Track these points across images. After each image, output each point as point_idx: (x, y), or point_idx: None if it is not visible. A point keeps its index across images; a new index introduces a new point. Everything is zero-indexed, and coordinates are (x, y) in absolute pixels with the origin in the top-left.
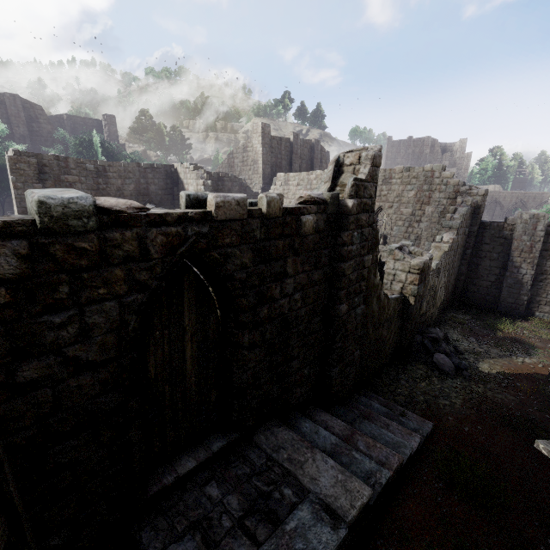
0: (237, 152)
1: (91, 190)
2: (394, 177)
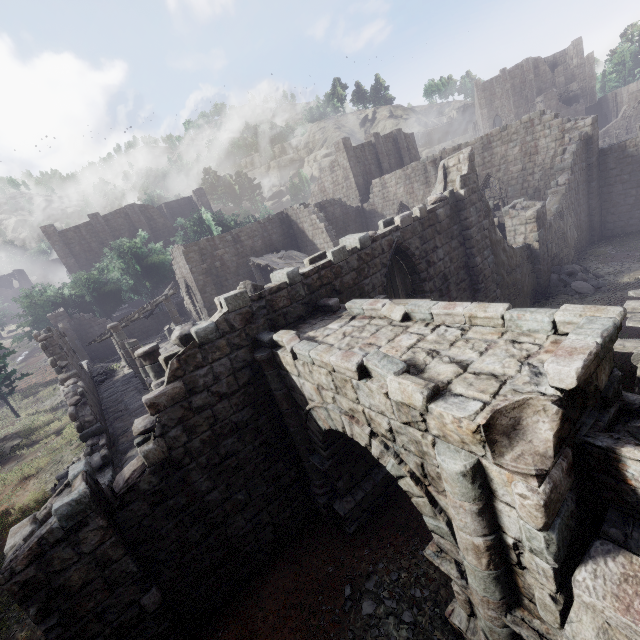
0: (325, 176)
1: (234, 256)
2: (493, 140)
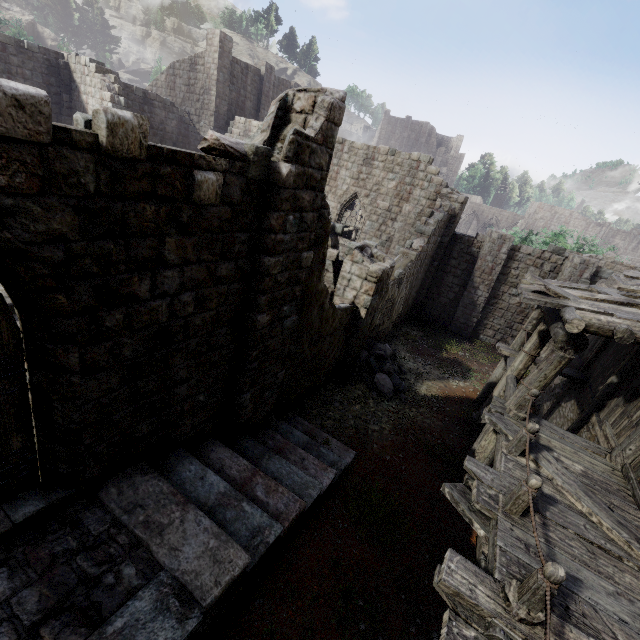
0: (181, 68)
1: None
2: (378, 159)
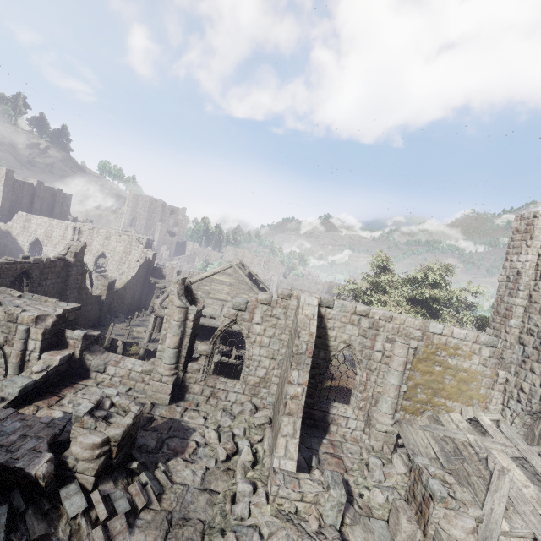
0: None
1: None
2: (113, 237)
